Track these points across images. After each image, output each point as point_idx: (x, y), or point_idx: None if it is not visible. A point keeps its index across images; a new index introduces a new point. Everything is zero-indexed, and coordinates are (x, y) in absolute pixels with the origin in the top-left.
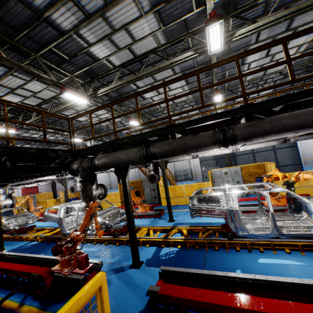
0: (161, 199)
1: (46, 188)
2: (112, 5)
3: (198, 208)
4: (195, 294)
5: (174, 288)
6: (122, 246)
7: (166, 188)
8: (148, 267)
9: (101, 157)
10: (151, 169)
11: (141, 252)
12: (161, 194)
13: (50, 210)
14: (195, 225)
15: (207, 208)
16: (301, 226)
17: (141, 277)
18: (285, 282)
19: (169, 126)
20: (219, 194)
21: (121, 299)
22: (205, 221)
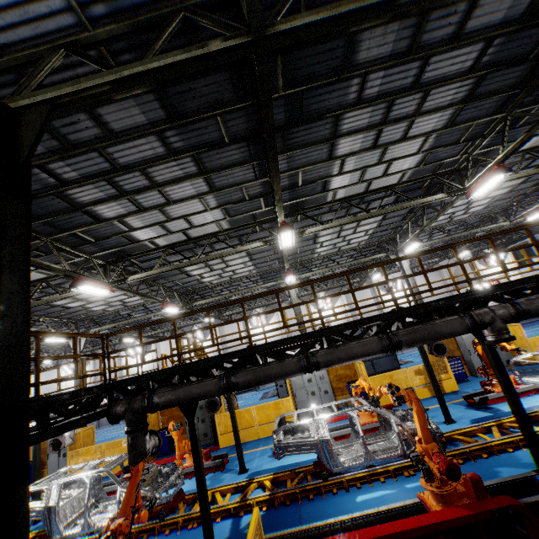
0: (219, 435)
1: None
2: (175, 203)
3: (285, 444)
4: None
5: None
6: (177, 531)
7: (233, 418)
8: None
9: (165, 393)
10: None
11: None
12: (218, 428)
13: None
14: (279, 470)
15: (296, 443)
16: (392, 447)
17: None
18: (377, 511)
19: (250, 347)
20: (307, 422)
21: None
22: (292, 462)
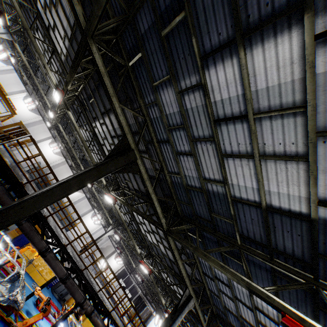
0: None
1: None
2: None
3: None
4: None
5: None
6: None
7: None
8: None
9: (2, 189)
10: None
11: None
12: None
13: None
14: None
15: None
16: (1, 291)
17: None
18: None
19: (45, 217)
20: (4, 252)
21: None
22: None
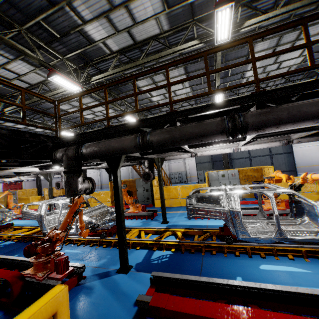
0: (155, 200)
1: (31, 185)
2: None
3: (196, 208)
4: (194, 307)
5: (169, 298)
6: (110, 248)
7: (160, 187)
8: (137, 272)
9: (90, 145)
10: (146, 167)
11: (130, 255)
12: (155, 195)
13: (32, 207)
14: (191, 227)
15: (206, 208)
16: (304, 231)
17: (129, 283)
18: (296, 292)
19: (170, 113)
20: (220, 194)
21: (103, 309)
22: (201, 224)
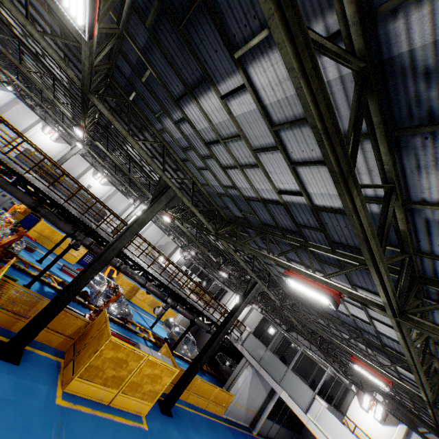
0: None
1: None
2: None
3: None
4: None
5: None
6: None
7: None
8: None
9: None
10: None
11: None
12: None
13: None
14: None
15: None
16: None
17: None
18: None
19: None
20: None
21: None
22: None
